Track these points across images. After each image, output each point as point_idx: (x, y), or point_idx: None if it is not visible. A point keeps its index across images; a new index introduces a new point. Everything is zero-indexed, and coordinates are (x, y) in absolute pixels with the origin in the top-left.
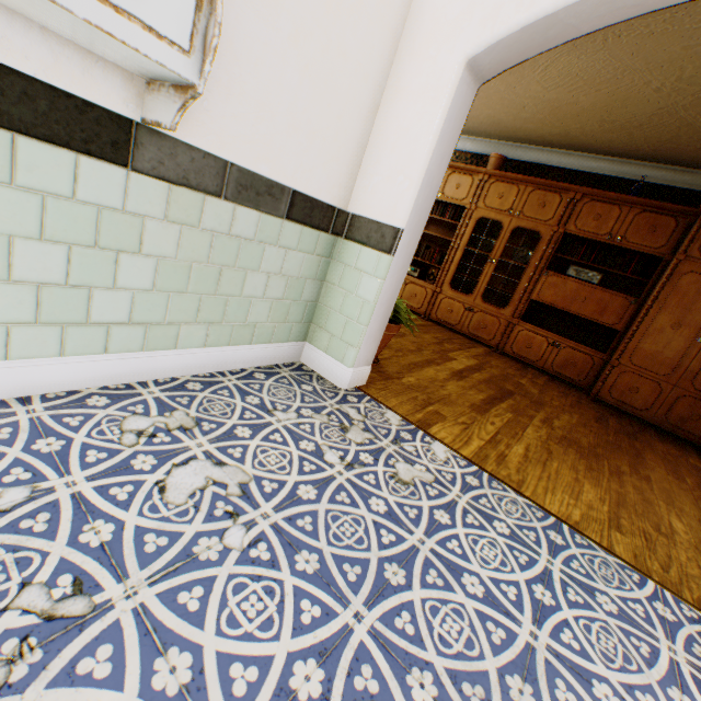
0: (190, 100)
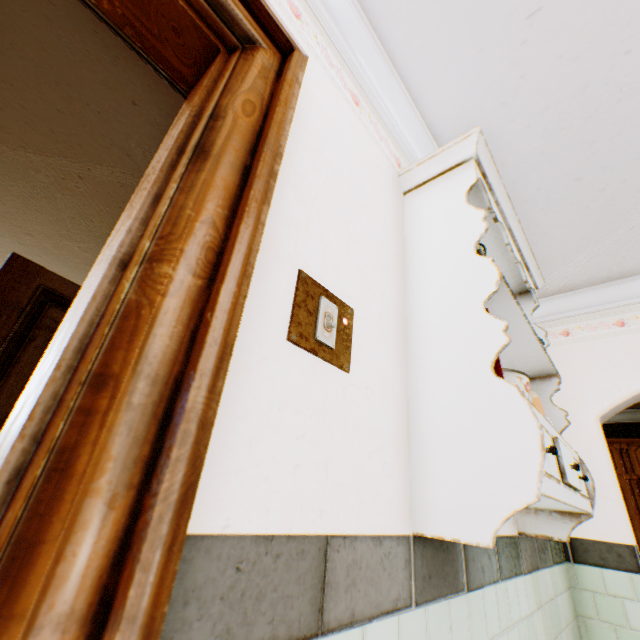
0: (582, 520)
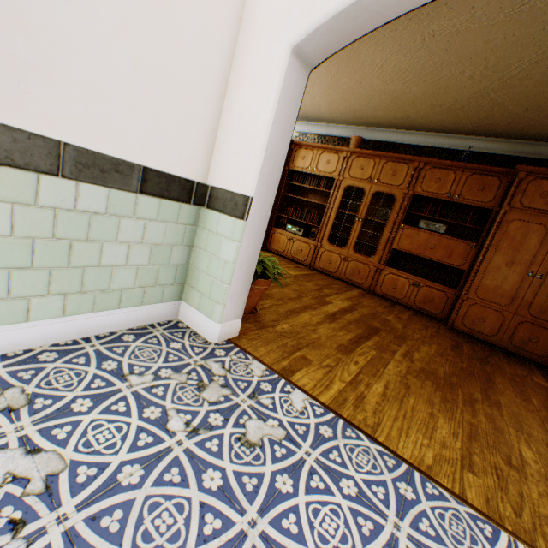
0: None
